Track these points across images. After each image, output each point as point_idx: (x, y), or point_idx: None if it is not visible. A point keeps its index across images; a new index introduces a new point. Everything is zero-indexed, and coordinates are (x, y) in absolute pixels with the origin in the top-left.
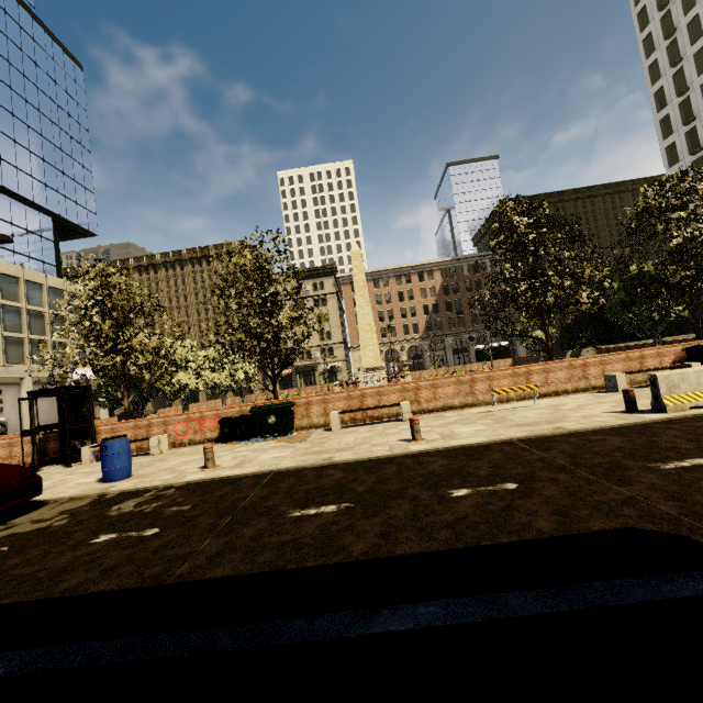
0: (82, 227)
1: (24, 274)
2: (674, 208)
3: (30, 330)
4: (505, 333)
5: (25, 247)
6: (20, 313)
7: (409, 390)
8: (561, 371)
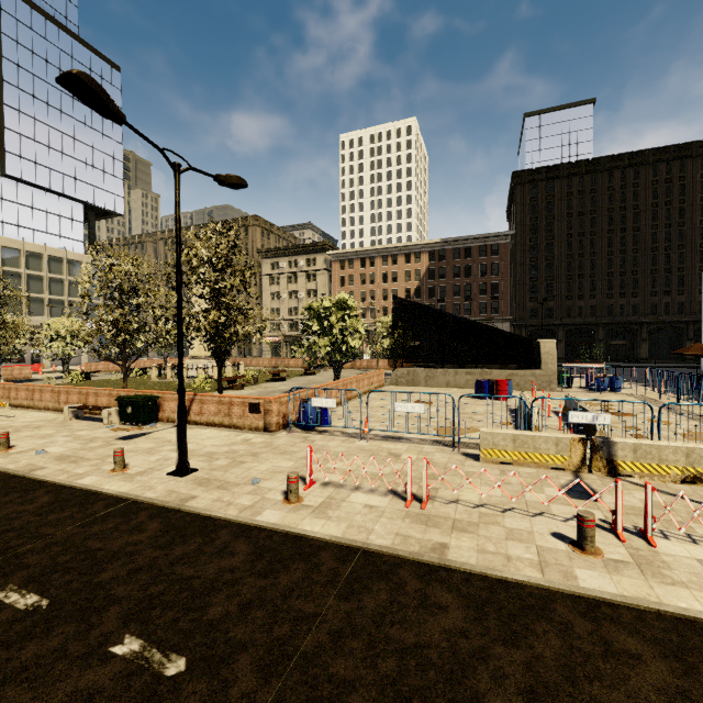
0: (109, 210)
1: (47, 251)
2: (202, 264)
3: (51, 292)
4: (93, 356)
5: (58, 229)
6: (43, 280)
7: (7, 389)
8: (76, 395)
